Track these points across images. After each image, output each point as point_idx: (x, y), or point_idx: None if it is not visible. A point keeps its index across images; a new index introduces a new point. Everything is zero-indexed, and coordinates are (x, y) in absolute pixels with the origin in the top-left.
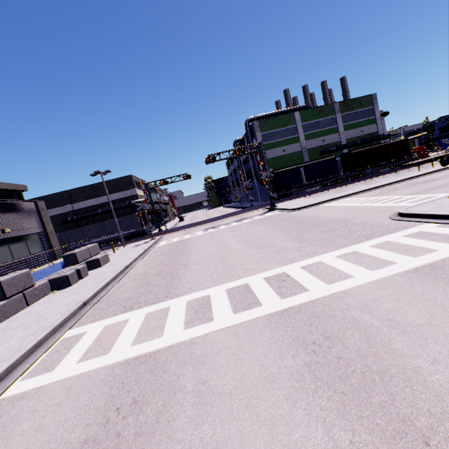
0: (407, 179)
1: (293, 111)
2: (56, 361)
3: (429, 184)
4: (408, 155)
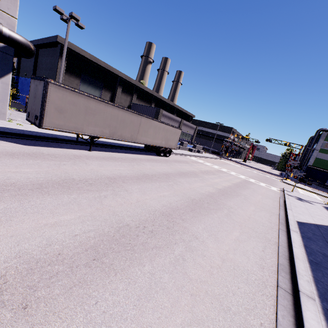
0: None
1: None
2: (190, 157)
3: None
4: None
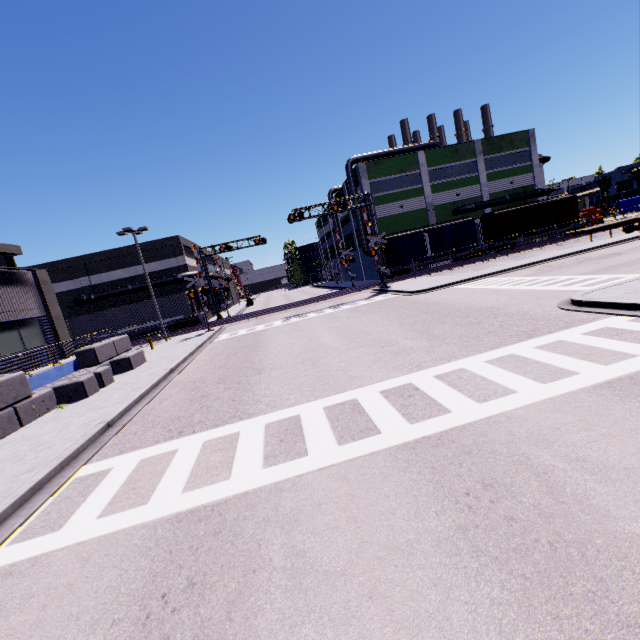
0: (576, 254)
1: (416, 151)
2: (65, 514)
3: (609, 261)
4: (576, 219)
